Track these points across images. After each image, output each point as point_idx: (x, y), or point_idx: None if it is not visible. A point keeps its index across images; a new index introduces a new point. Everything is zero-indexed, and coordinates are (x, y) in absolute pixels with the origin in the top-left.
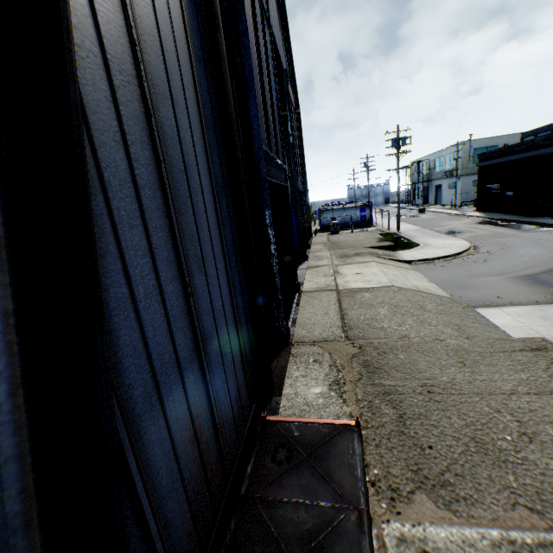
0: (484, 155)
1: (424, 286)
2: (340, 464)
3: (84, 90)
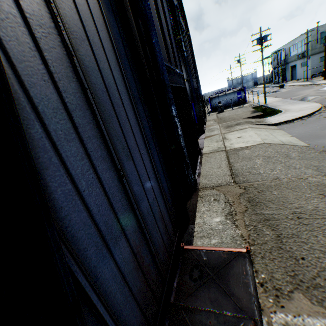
0: None
1: (287, 140)
2: (237, 282)
3: (8, 45)
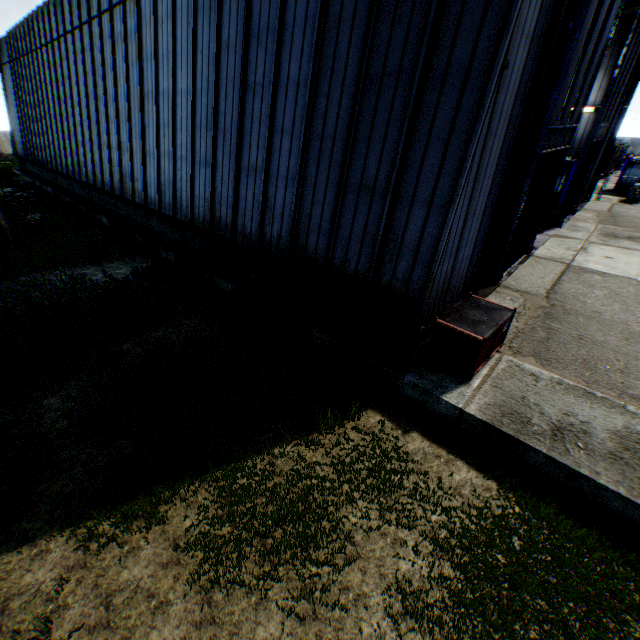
0: None
1: None
2: (497, 315)
3: None
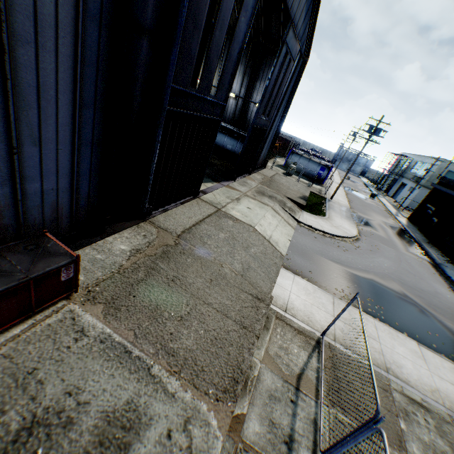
0: (444, 179)
1: (279, 240)
2: (47, 263)
3: None
